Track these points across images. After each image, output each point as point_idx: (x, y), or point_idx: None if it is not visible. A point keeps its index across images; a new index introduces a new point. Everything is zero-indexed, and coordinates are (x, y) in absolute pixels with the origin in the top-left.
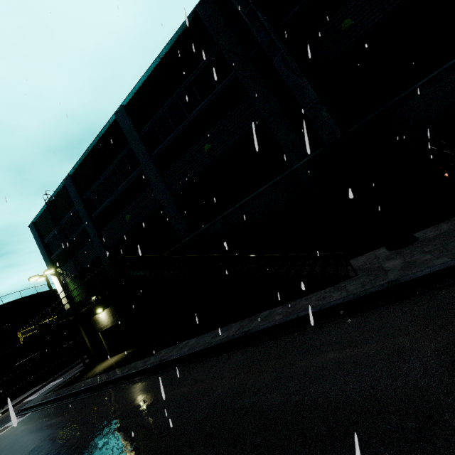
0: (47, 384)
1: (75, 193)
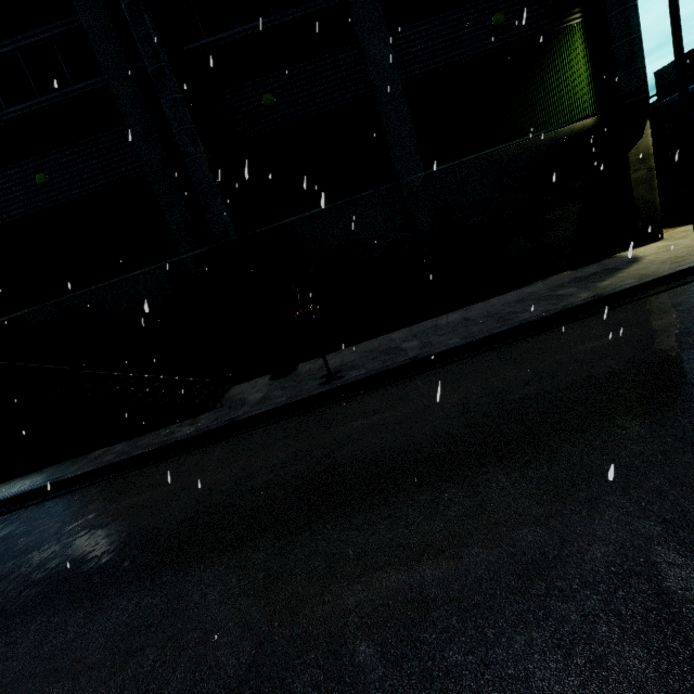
0: None
1: None
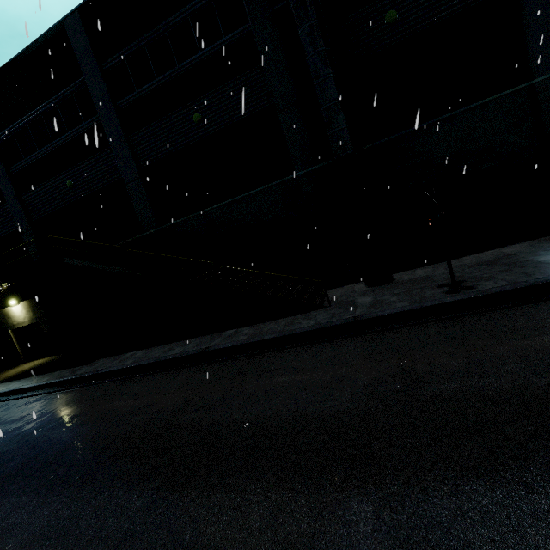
0: None
1: None
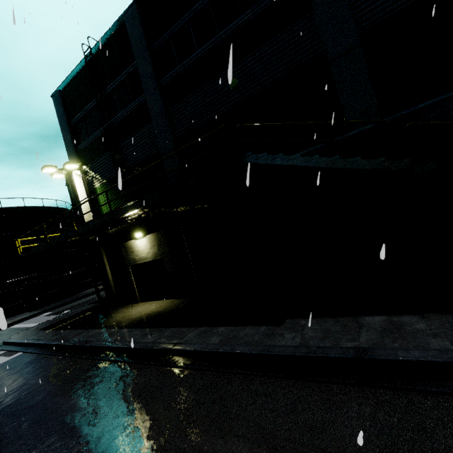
0: (42, 313)
1: (140, 35)
